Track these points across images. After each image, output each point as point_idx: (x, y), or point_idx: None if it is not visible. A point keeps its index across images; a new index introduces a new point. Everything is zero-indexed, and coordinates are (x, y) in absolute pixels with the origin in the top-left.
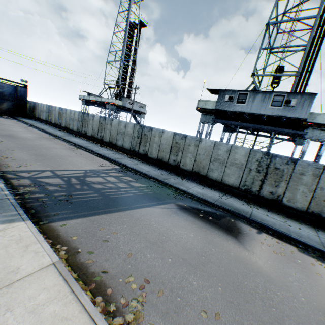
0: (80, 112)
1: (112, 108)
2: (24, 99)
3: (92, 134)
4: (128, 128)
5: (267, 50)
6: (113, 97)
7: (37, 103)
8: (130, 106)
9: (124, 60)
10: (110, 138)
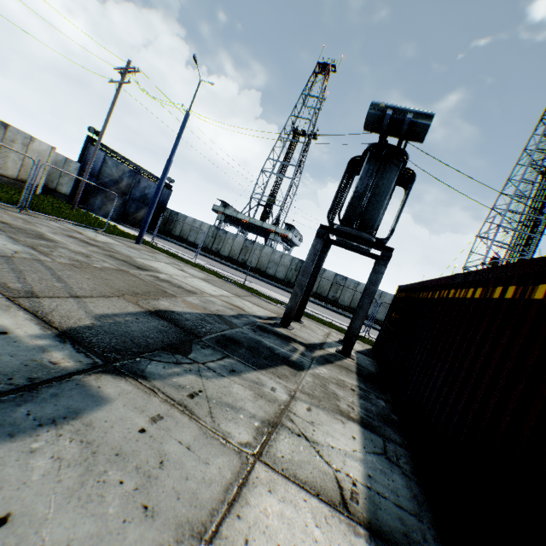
0: (295, 259)
1: (278, 240)
2: (163, 205)
3: (316, 291)
4: (384, 298)
5: (482, 237)
6: (272, 222)
7: (182, 216)
8: (295, 239)
9: (280, 171)
10: (352, 303)
